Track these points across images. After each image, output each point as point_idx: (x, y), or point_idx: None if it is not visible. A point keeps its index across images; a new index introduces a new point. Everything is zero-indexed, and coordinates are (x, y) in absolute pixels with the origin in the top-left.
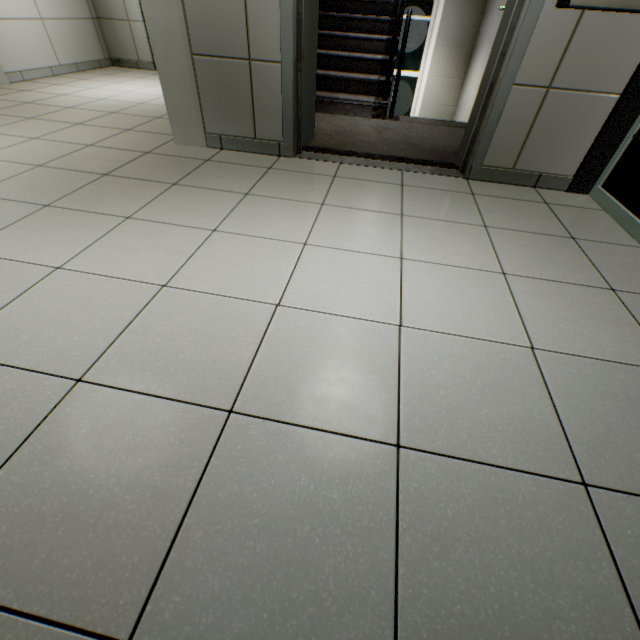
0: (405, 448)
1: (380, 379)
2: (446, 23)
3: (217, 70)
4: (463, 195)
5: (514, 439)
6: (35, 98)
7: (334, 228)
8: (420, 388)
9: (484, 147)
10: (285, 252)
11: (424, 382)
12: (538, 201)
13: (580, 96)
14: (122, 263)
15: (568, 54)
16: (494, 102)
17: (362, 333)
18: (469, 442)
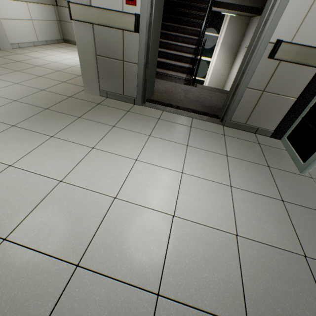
0: (161, 296)
1: (157, 250)
2: (226, 38)
3: (107, 63)
4: (219, 135)
5: (217, 294)
6: (22, 59)
7: (152, 151)
8: (176, 257)
9: (232, 113)
10: (125, 164)
11: (179, 253)
12: (255, 142)
13: (278, 96)
14: (43, 165)
15: (273, 78)
16: (237, 94)
17: (154, 219)
18: (194, 294)
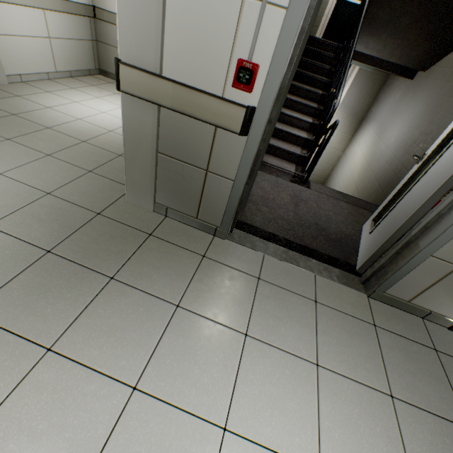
0: None
1: None
2: (348, 98)
3: (176, 167)
4: (367, 327)
5: None
6: (23, 108)
7: (255, 390)
8: None
9: (390, 283)
10: (203, 450)
11: None
12: (429, 345)
13: None
14: None
15: None
16: (409, 261)
17: None
18: None
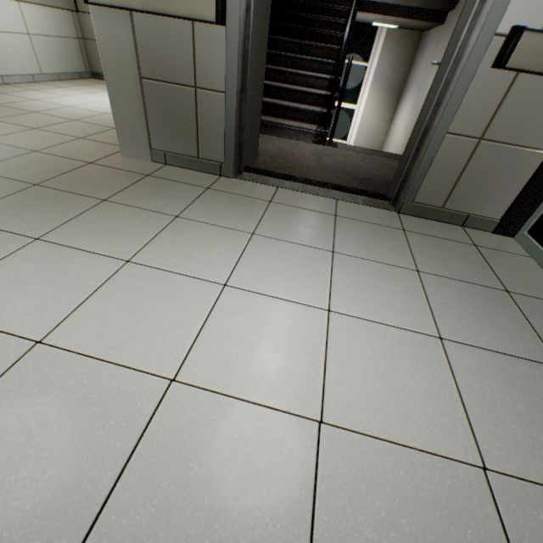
0: None
1: (285, 533)
2: (380, 69)
3: (164, 93)
4: (395, 231)
5: None
6: (6, 100)
7: (260, 265)
8: None
9: (416, 186)
10: (200, 295)
11: (346, 540)
12: (467, 242)
13: (510, 149)
14: (1, 303)
15: (501, 110)
16: (428, 147)
17: (271, 435)
18: None
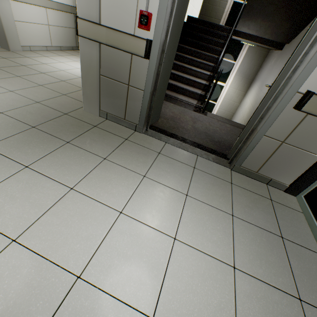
0: None
1: None
2: (242, 66)
3: (111, 84)
4: (226, 183)
5: None
6: (29, 63)
7: (143, 200)
8: None
9: (243, 158)
10: (106, 218)
11: None
12: (267, 197)
13: (299, 150)
14: None
15: (296, 130)
16: (252, 140)
17: None
18: None
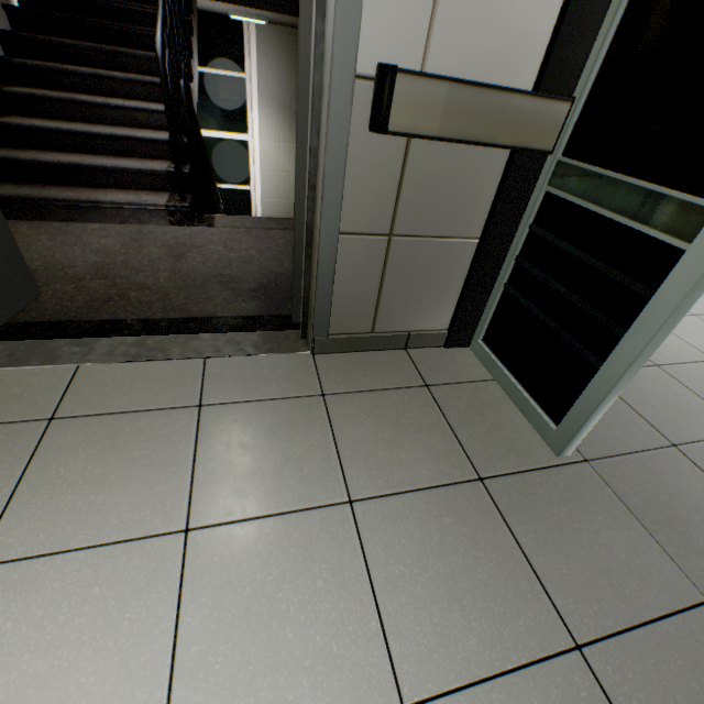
0: None
1: None
2: (265, 82)
3: None
4: (309, 404)
5: None
6: None
7: None
8: None
9: (324, 313)
10: None
11: None
12: (416, 383)
13: (433, 242)
14: None
15: (405, 192)
16: (319, 258)
17: None
18: None
